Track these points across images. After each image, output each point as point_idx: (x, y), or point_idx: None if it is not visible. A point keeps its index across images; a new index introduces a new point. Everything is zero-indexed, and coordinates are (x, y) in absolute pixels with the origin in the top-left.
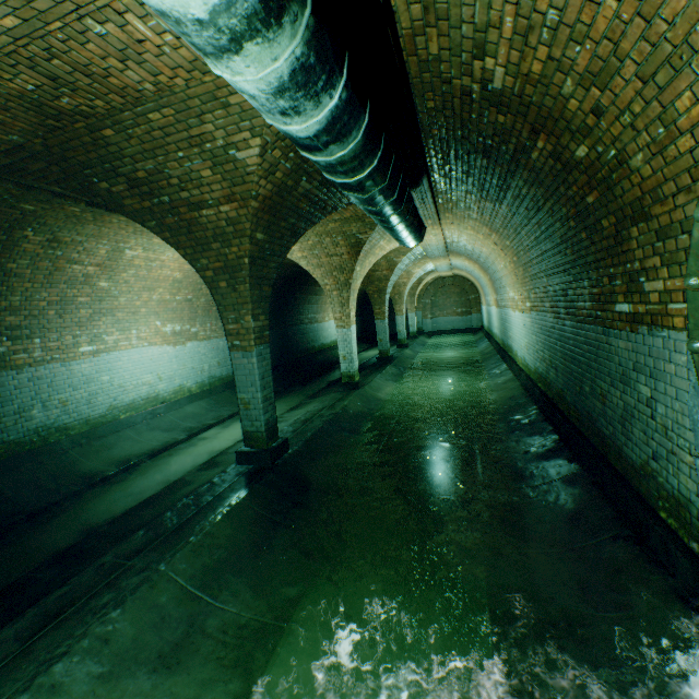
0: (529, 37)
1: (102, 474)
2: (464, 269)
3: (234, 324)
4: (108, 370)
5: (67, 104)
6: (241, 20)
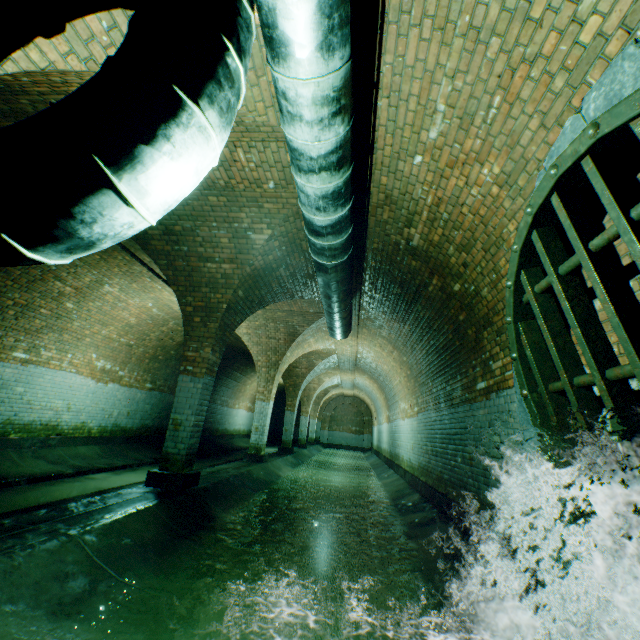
0: (434, 223)
1: None
2: (364, 389)
3: (193, 352)
4: (27, 382)
5: None
6: (327, 163)
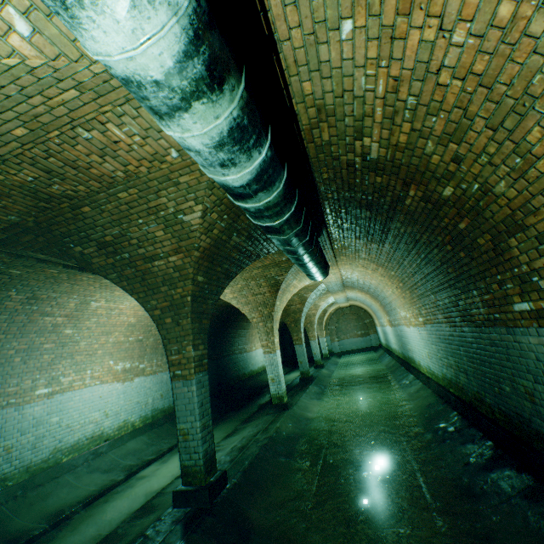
0: (395, 118)
1: (28, 534)
2: (358, 299)
3: (176, 355)
4: (59, 411)
5: (57, 189)
6: (191, 82)
